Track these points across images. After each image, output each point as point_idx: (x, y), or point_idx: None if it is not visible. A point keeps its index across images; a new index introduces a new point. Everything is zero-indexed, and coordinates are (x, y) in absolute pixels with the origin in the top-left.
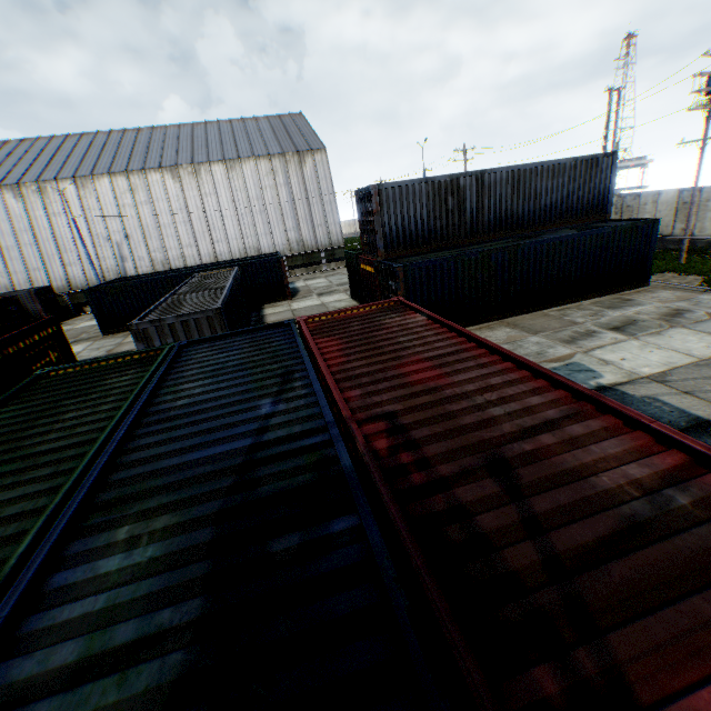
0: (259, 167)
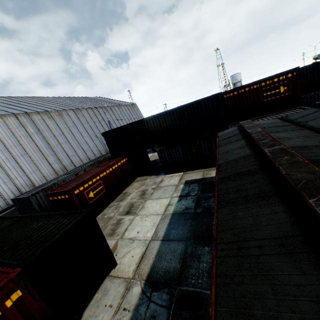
0: (125, 108)
